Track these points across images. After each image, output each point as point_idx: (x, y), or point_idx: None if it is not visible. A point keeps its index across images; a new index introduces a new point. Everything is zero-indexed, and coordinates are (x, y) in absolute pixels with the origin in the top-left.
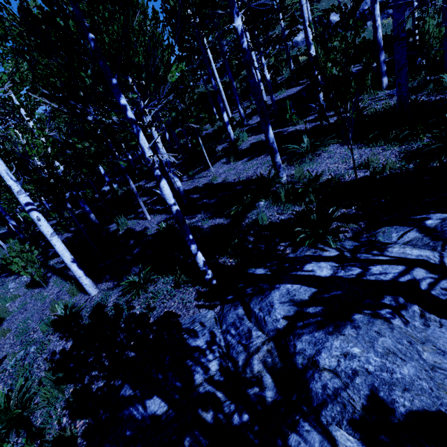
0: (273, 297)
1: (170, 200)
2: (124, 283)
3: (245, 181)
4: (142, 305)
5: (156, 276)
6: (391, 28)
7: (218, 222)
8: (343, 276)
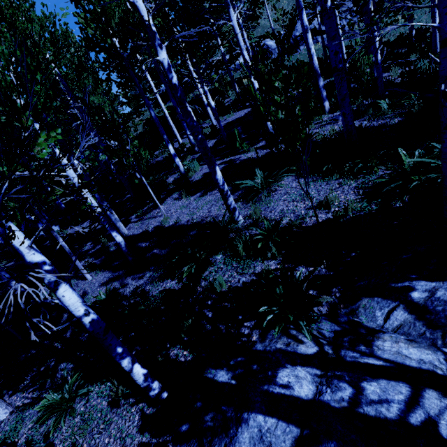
0: (241, 444)
1: (78, 311)
2: (40, 407)
3: (199, 223)
4: (66, 442)
5: (86, 388)
6: (321, 52)
7: (169, 286)
8: (332, 402)
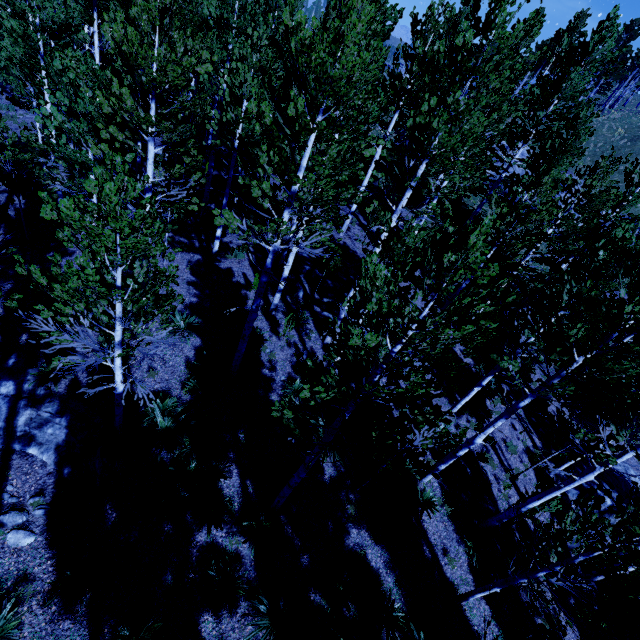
0: None
1: None
2: None
3: None
4: None
5: None
6: None
7: None
8: None
